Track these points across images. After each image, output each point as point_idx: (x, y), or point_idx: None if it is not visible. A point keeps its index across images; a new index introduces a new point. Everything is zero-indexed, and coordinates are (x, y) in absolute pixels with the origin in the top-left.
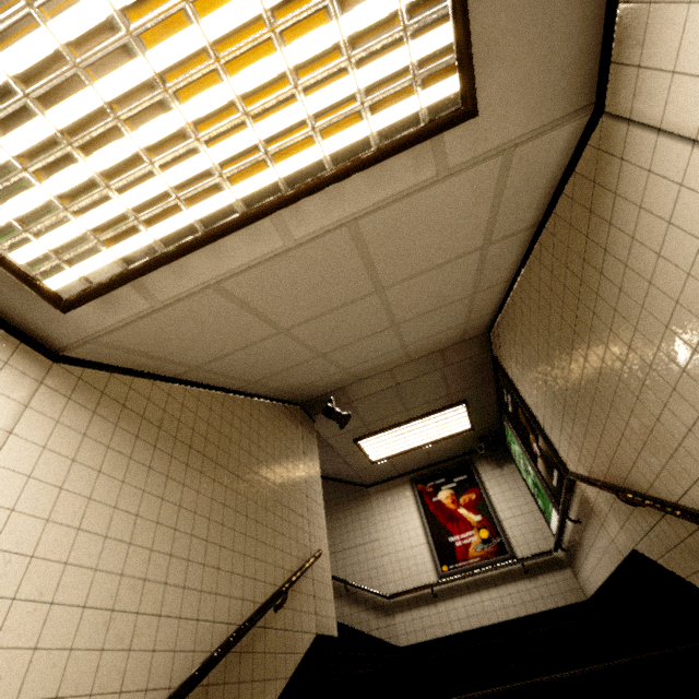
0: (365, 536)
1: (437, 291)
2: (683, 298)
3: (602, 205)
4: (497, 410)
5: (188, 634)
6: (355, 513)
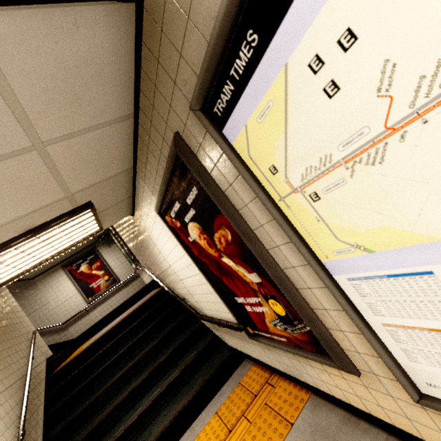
0: (39, 304)
1: None
2: (152, 252)
3: (136, 227)
4: None
5: (11, 390)
6: (28, 296)
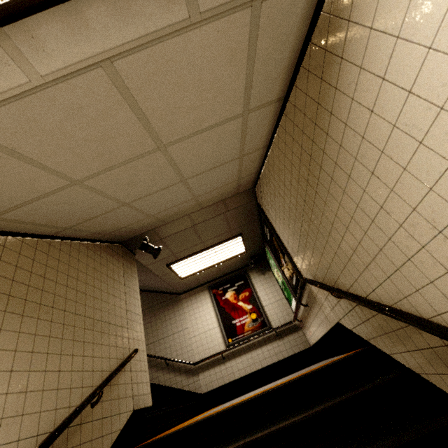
0: (178, 327)
1: (212, 152)
2: (387, 148)
3: (330, 72)
4: (261, 238)
5: None
6: (172, 313)
